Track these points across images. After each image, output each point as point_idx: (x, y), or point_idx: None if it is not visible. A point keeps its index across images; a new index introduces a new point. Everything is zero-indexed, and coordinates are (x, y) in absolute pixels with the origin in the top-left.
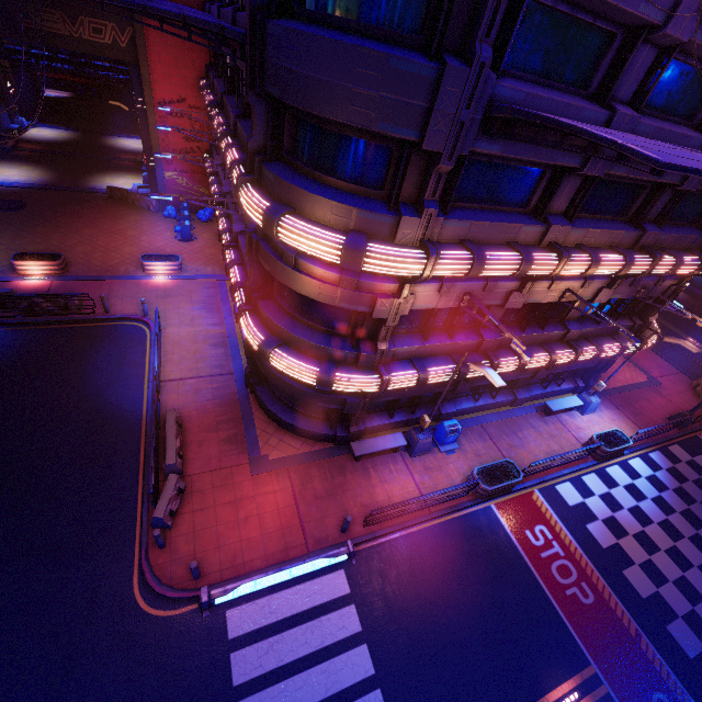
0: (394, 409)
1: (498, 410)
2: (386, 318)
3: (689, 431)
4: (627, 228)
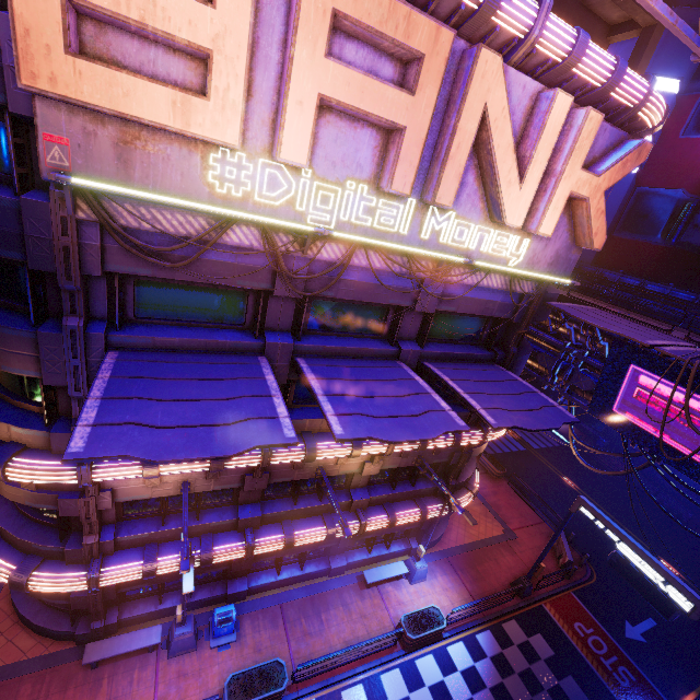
0: (160, 594)
1: (311, 582)
2: (79, 515)
3: (531, 600)
4: None
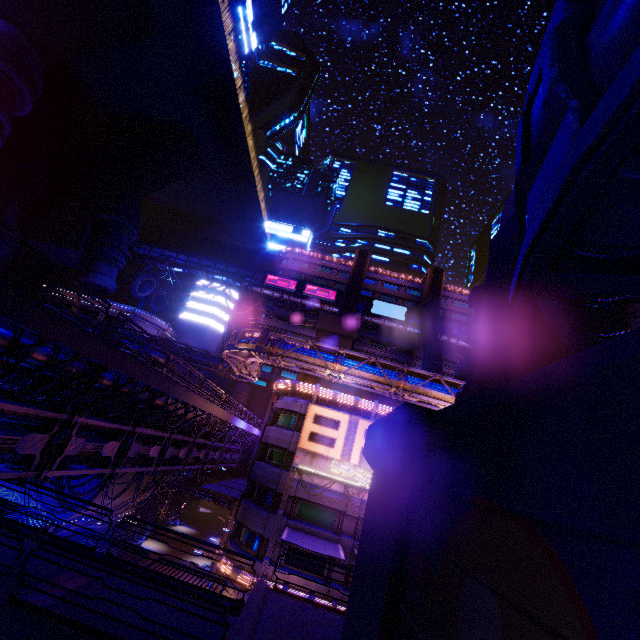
0: None
1: None
2: None
3: None
4: None
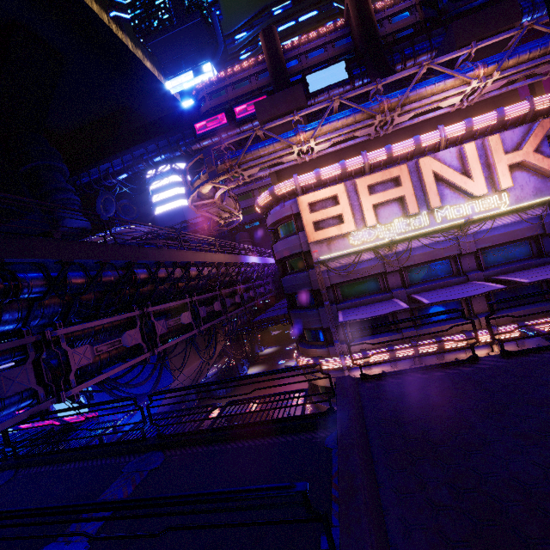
0: None
1: None
2: None
3: None
4: (465, 320)
